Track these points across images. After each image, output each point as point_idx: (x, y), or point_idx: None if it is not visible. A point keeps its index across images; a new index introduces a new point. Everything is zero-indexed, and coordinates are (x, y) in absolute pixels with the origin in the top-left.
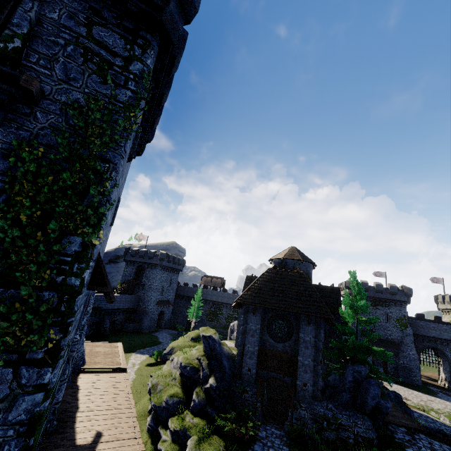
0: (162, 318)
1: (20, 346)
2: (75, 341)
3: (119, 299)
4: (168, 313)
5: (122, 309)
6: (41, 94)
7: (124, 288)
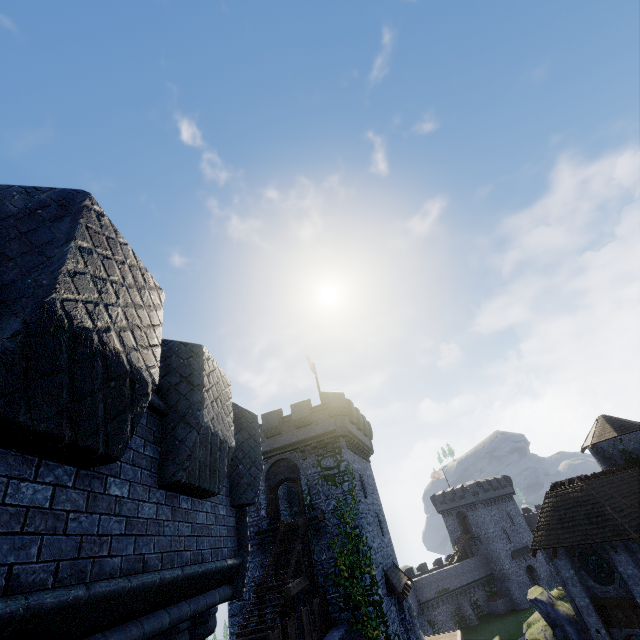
0: (536, 577)
1: (374, 637)
2: (402, 632)
3: (461, 570)
4: (540, 566)
5: (473, 582)
6: (324, 513)
7: (458, 552)
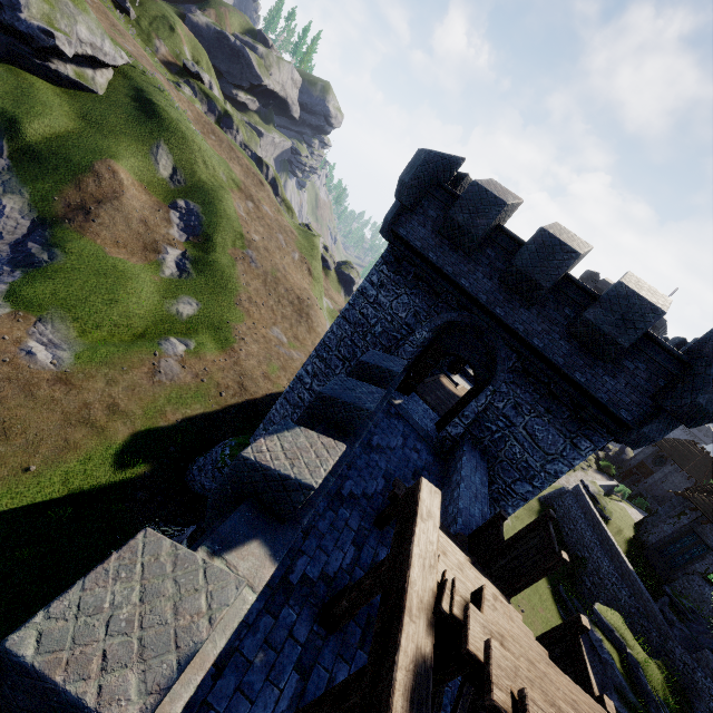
0: None
1: None
2: None
3: None
4: None
5: None
6: None
7: None
